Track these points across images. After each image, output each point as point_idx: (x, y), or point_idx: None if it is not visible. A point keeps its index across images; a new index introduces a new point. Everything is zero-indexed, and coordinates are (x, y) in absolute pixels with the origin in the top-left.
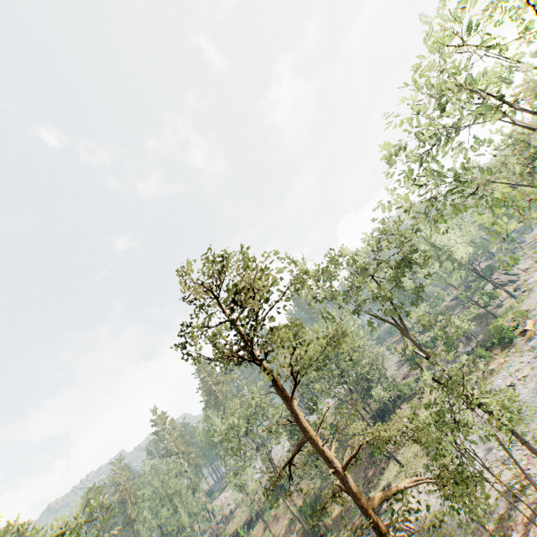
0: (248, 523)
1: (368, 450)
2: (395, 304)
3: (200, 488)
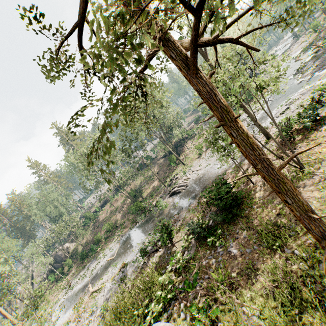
0: (102, 206)
1: (167, 164)
2: (206, 2)
3: (70, 196)
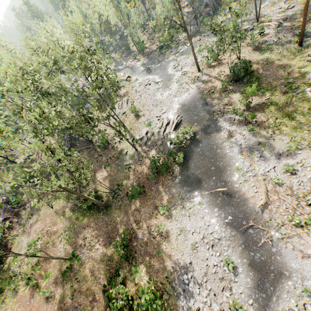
0: None
1: (86, 156)
2: None
3: None
